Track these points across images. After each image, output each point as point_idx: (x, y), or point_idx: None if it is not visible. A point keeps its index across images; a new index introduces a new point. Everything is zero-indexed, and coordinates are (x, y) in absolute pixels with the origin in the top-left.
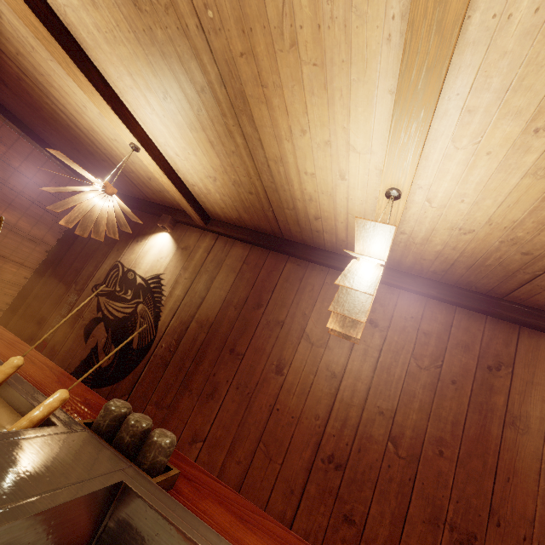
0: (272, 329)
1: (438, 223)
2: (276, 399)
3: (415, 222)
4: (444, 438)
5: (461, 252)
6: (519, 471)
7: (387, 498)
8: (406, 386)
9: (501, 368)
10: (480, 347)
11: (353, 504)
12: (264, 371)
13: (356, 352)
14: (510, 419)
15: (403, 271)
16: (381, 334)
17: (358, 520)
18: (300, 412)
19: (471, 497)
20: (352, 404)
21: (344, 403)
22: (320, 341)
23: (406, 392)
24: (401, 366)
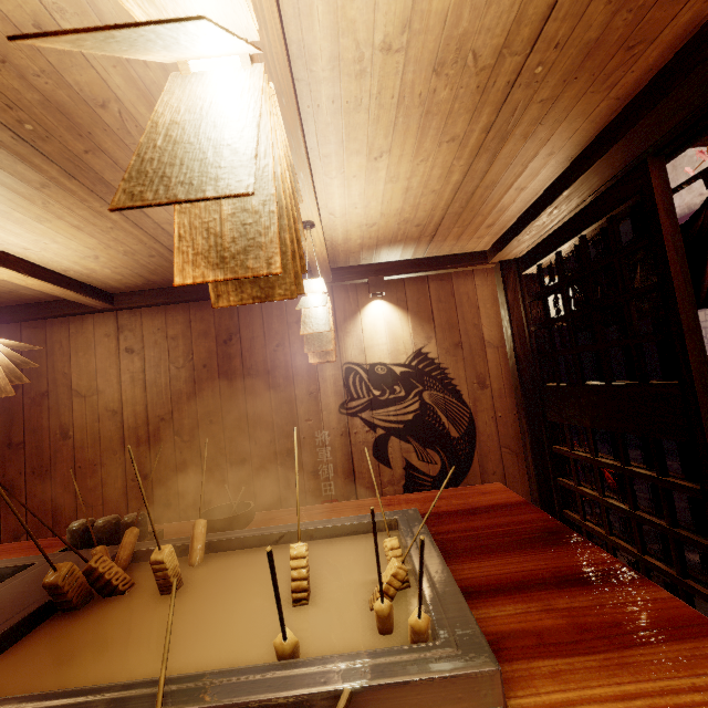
0: (39, 404)
1: (68, 258)
2: (74, 460)
3: (55, 263)
4: (211, 410)
5: (125, 268)
6: (259, 403)
7: (187, 474)
8: (173, 388)
9: (233, 337)
10: (215, 329)
11: (167, 493)
12: (52, 445)
13: (125, 383)
14: (247, 372)
15: (131, 291)
16: (139, 357)
17: (173, 501)
18: (100, 458)
19: (237, 438)
20: (139, 425)
21: (132, 429)
22: (90, 390)
23: (175, 393)
24: (164, 375)
